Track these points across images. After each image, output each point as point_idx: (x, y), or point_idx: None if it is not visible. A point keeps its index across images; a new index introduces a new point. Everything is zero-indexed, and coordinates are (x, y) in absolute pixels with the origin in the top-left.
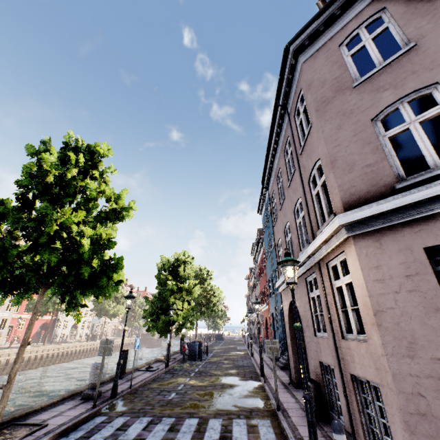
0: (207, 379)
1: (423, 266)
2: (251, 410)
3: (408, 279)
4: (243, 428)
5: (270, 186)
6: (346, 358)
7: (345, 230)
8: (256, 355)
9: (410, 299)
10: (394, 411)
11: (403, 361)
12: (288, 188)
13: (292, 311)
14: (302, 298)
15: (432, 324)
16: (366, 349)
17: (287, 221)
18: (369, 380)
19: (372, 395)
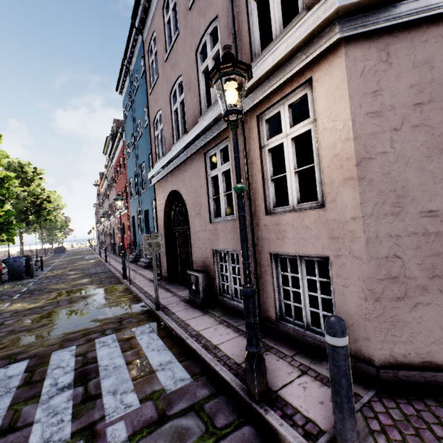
0: (43, 297)
1: (441, 89)
2: (120, 320)
3: (416, 109)
4: (113, 348)
5: (147, 26)
6: (269, 237)
7: (338, 26)
8: (111, 260)
9: (412, 138)
10: (353, 282)
11: (385, 221)
12: (189, 11)
13: (170, 204)
14: (193, 182)
15: (432, 170)
16: (317, 218)
17: (179, 75)
18: (310, 254)
19: (302, 271)
